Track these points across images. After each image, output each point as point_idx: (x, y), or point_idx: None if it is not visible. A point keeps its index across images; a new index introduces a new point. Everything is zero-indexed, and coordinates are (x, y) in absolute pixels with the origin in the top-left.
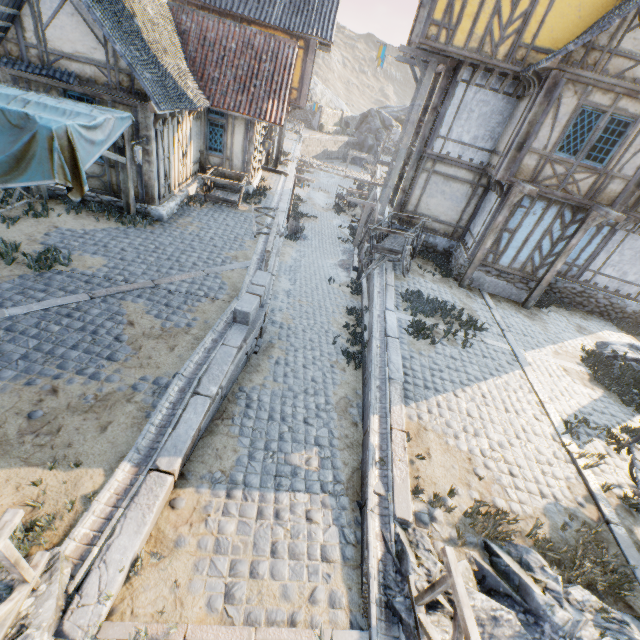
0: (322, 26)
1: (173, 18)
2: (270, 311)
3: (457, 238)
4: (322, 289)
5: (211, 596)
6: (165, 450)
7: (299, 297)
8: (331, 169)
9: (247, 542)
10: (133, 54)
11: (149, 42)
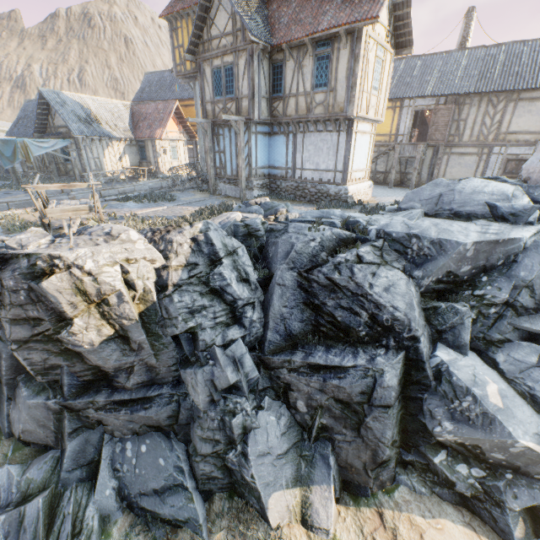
0: None
1: (131, 109)
2: None
3: None
4: None
5: None
6: None
7: None
8: None
9: None
10: (73, 119)
11: (95, 117)
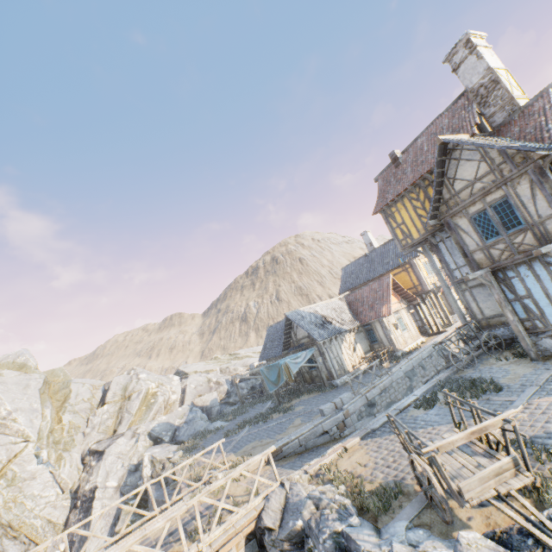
0: (412, 253)
1: (345, 300)
2: None
3: None
4: None
5: (249, 481)
6: None
7: None
8: None
9: (267, 475)
10: (312, 328)
11: (325, 318)
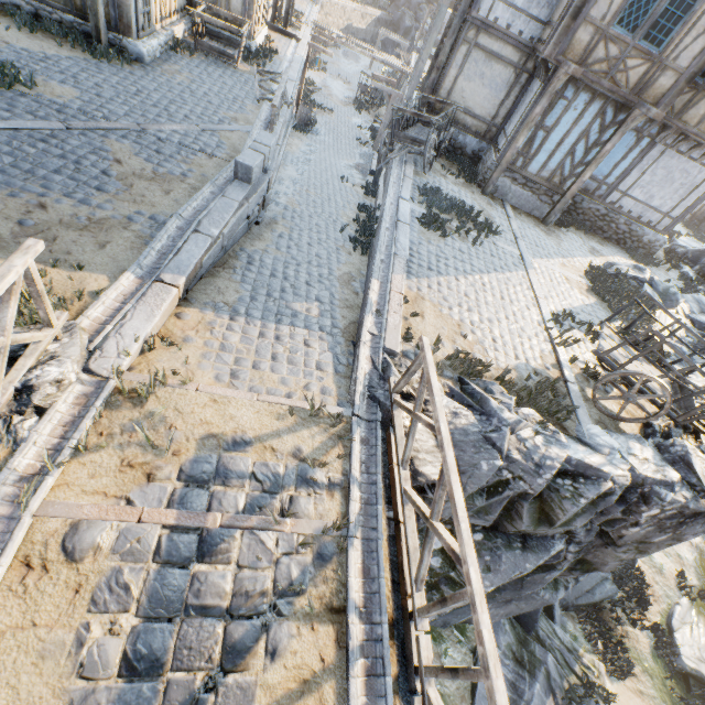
0: None
1: None
2: (274, 193)
3: (489, 140)
4: (333, 185)
5: (219, 374)
6: (168, 269)
7: (307, 187)
8: (355, 54)
9: (250, 349)
10: None
11: None
